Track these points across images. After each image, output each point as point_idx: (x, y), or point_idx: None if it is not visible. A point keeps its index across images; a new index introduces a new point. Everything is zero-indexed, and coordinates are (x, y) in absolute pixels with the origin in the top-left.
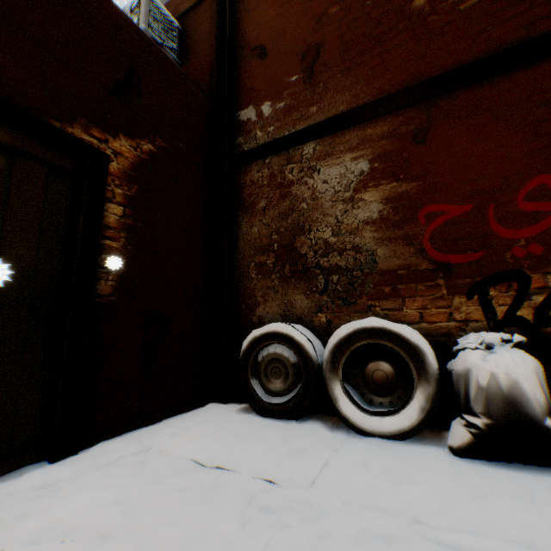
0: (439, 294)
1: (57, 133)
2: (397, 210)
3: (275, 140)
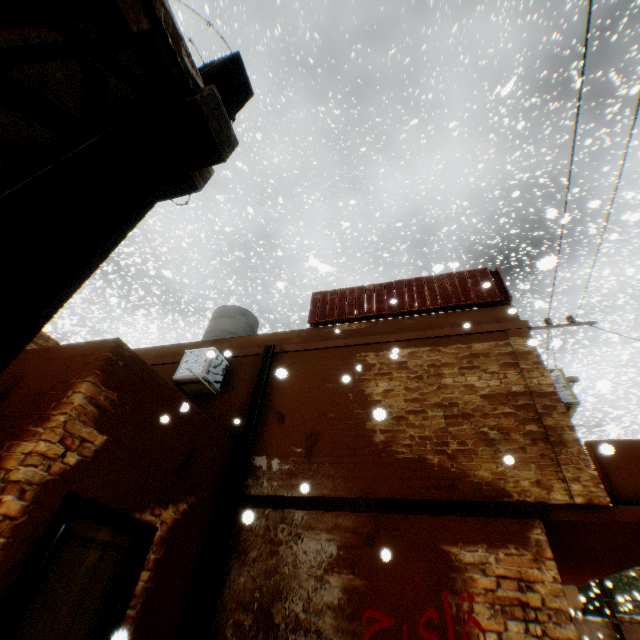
0: None
1: (136, 522)
2: (350, 601)
3: (276, 496)
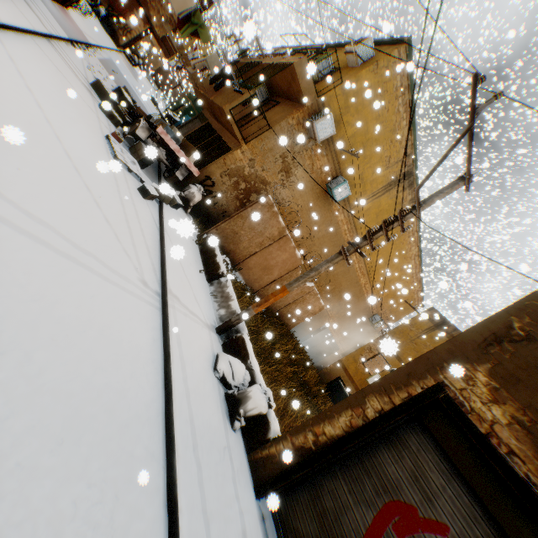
0: (107, 4)
1: None
2: None
3: None
